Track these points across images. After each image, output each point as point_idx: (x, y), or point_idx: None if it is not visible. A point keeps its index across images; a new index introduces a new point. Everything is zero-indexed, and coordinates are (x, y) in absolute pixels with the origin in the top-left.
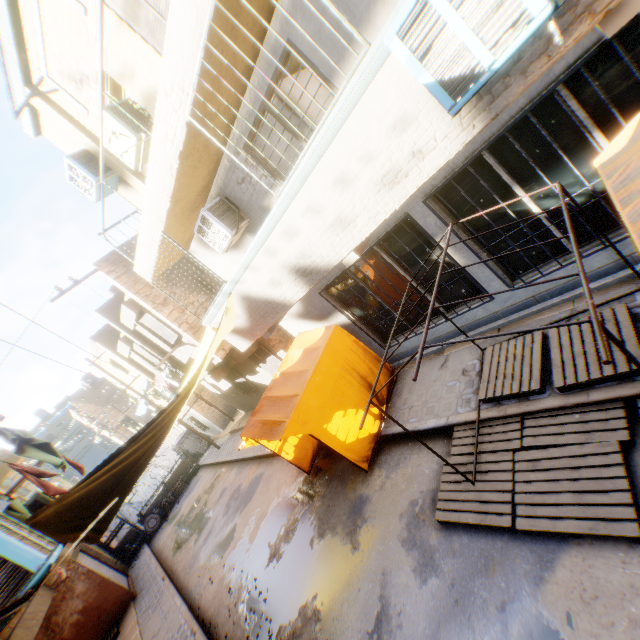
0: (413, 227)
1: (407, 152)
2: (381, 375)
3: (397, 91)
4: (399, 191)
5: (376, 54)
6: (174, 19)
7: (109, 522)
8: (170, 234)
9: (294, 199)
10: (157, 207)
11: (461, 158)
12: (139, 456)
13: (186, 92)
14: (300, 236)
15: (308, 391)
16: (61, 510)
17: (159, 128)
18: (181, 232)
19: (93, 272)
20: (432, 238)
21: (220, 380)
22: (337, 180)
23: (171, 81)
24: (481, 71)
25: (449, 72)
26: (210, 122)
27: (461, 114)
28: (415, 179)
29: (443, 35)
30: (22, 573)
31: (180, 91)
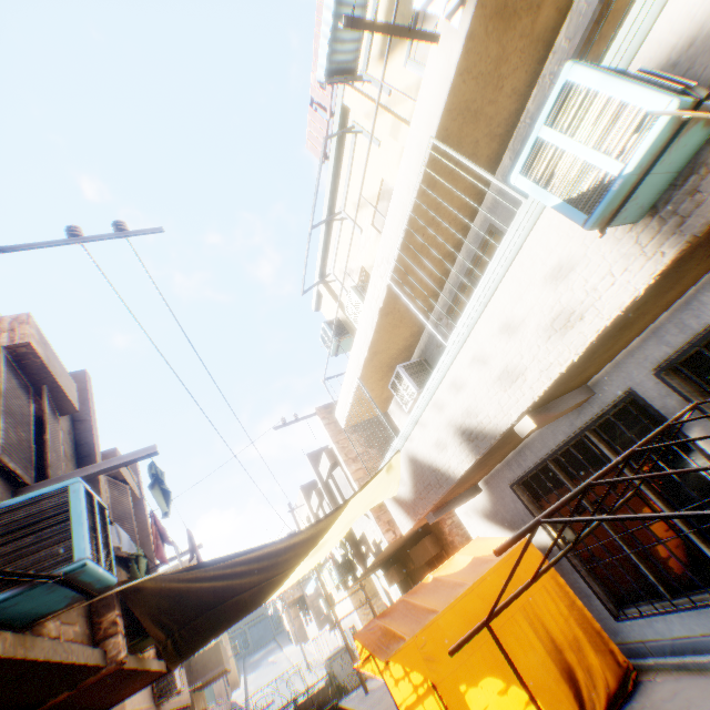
0: (647, 413)
1: (578, 291)
2: (597, 661)
3: (559, 232)
4: (573, 337)
5: (533, 204)
6: (390, 215)
7: (190, 647)
8: (367, 384)
9: (462, 348)
10: (359, 356)
11: (708, 317)
12: (245, 584)
13: (390, 262)
14: (466, 389)
15: (452, 612)
16: (162, 591)
17: (370, 291)
18: (379, 386)
19: (312, 415)
20: (678, 431)
21: (392, 584)
22: (503, 327)
23: (382, 256)
24: (610, 179)
25: (575, 189)
26: (412, 288)
27: (640, 242)
28: (592, 322)
29: (563, 160)
30: (70, 555)
31: (386, 262)
